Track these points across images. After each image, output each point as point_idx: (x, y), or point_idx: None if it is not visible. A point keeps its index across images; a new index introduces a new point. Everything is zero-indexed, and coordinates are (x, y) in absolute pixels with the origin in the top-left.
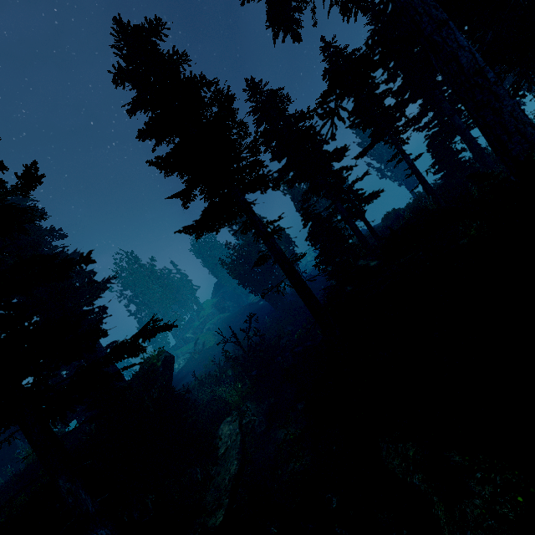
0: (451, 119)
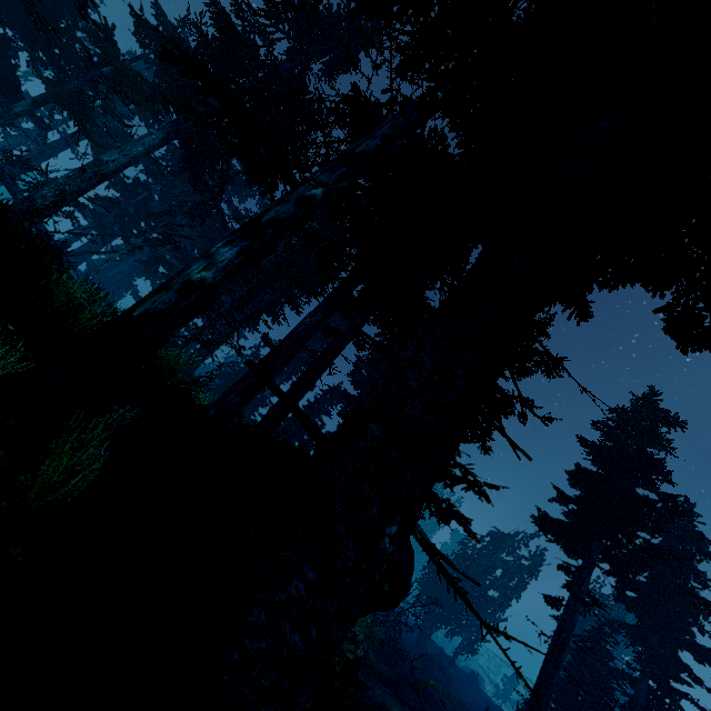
0: None
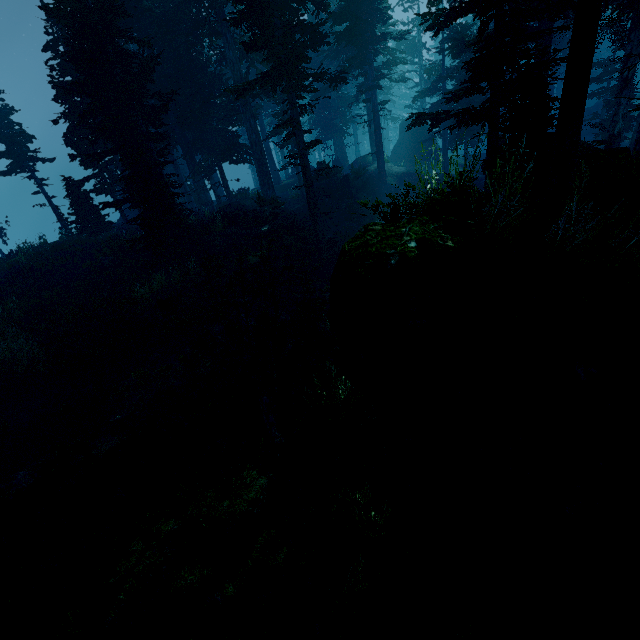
0: (124, 173)
